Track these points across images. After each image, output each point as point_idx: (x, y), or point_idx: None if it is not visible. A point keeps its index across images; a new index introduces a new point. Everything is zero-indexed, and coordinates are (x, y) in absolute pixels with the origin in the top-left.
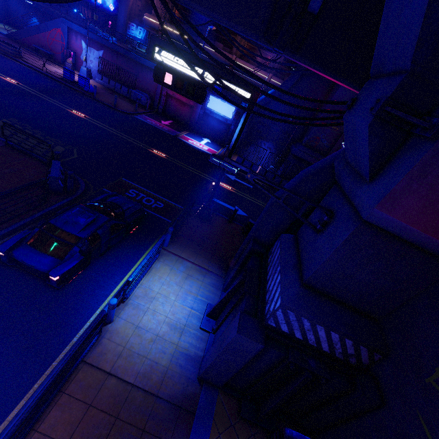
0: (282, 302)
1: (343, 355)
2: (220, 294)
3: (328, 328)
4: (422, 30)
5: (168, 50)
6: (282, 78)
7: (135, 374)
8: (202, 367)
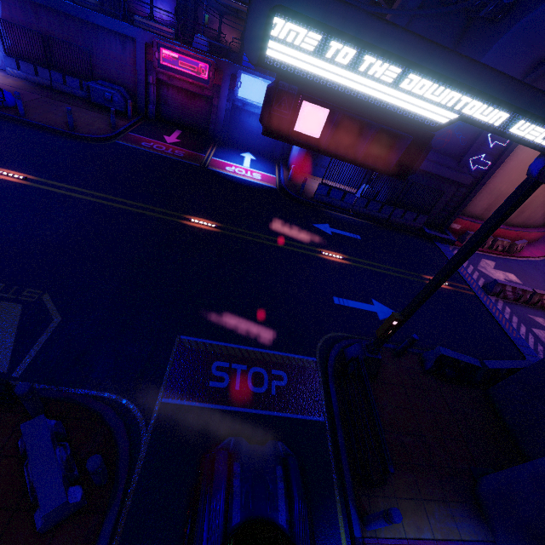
0: None
1: None
2: None
3: None
4: None
5: (321, 23)
6: None
7: None
8: None
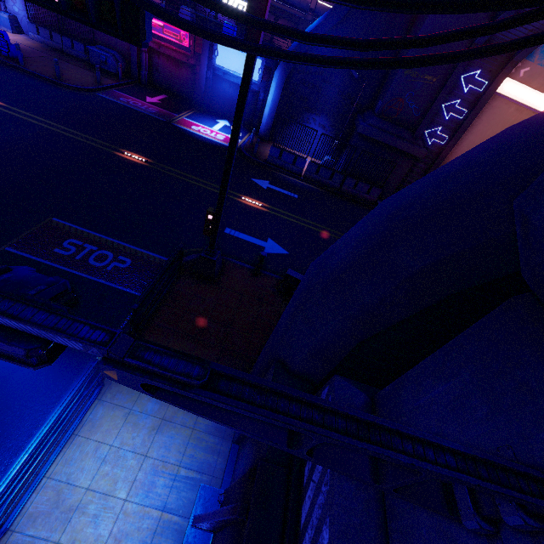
0: None
1: None
2: (229, 450)
3: None
4: None
5: None
6: None
7: None
8: None
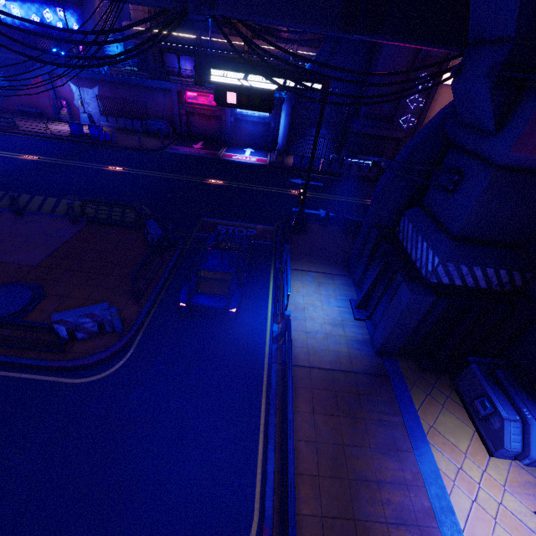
0: (441, 257)
1: (499, 286)
2: (355, 290)
3: (484, 266)
4: (519, 8)
5: (224, 68)
6: (310, 45)
7: (328, 362)
8: (377, 343)
